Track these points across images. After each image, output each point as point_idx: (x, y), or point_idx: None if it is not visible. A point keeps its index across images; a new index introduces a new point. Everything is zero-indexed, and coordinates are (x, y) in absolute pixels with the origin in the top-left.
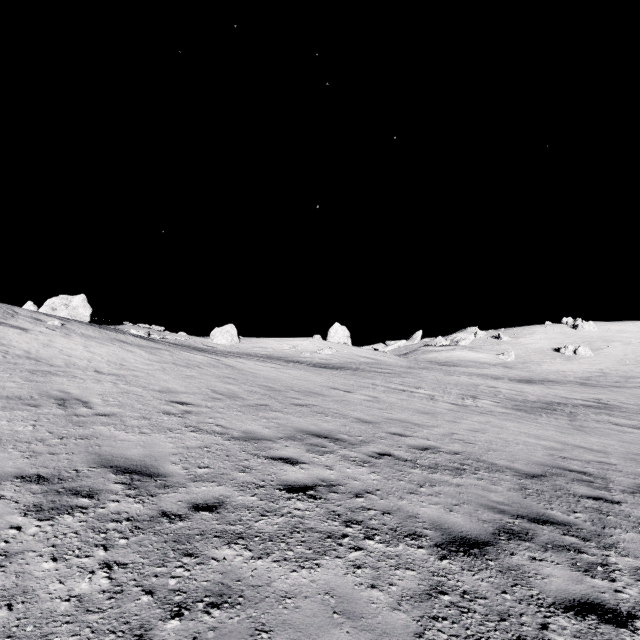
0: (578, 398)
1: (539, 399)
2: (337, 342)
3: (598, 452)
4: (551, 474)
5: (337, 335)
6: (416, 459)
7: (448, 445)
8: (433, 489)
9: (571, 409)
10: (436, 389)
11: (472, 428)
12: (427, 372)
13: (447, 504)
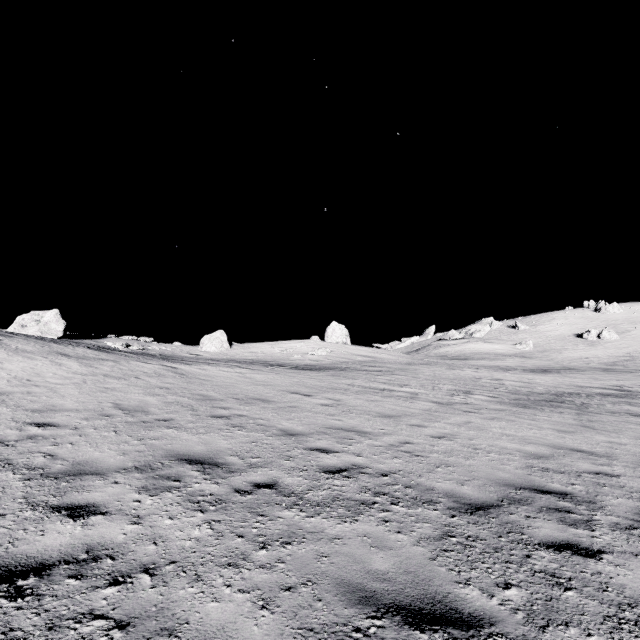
0: (596, 386)
1: (548, 390)
2: (335, 342)
3: (600, 457)
4: (510, 501)
5: (335, 334)
6: (309, 490)
7: (383, 462)
8: (280, 551)
9: (584, 400)
10: (425, 386)
11: (438, 433)
12: (427, 367)
13: (272, 588)
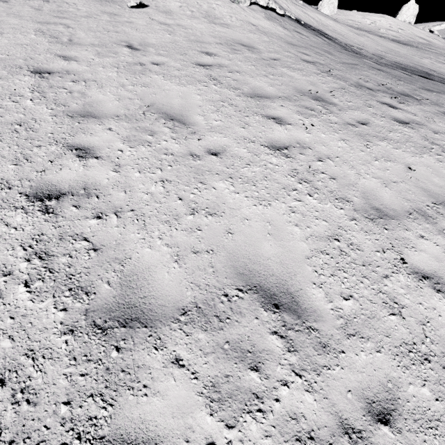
0: None
1: None
2: (403, 21)
3: None
4: None
5: (407, 14)
6: None
7: None
8: None
9: None
10: None
11: None
12: None
13: None
